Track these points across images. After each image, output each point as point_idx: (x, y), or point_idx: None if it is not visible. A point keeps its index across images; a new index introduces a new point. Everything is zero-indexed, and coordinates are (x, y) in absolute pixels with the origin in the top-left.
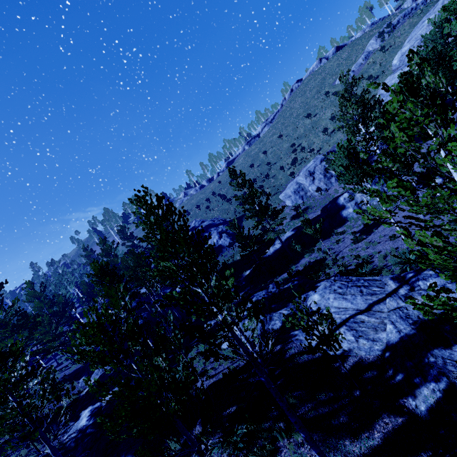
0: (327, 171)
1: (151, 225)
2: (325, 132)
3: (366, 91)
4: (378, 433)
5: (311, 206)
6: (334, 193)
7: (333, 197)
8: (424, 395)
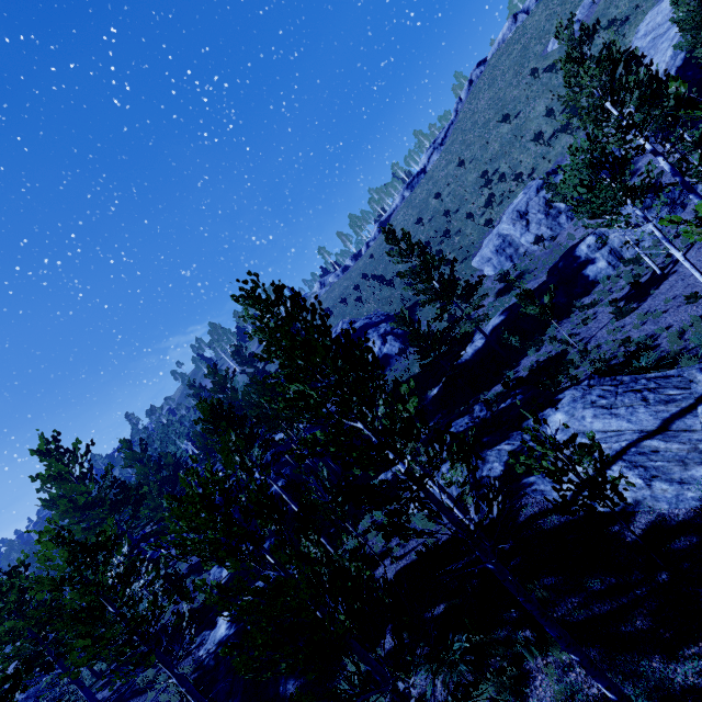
0: (550, 206)
1: (271, 332)
2: (539, 140)
3: (609, 46)
4: None
5: (529, 270)
6: (567, 240)
7: (565, 248)
8: None
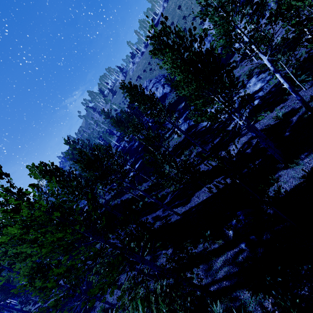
0: None
1: (131, 96)
2: None
3: None
4: (218, 139)
5: None
6: None
7: None
8: (232, 124)
